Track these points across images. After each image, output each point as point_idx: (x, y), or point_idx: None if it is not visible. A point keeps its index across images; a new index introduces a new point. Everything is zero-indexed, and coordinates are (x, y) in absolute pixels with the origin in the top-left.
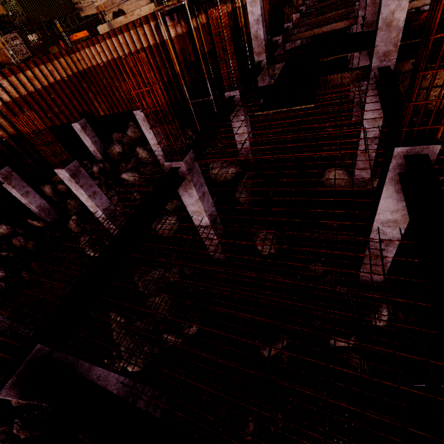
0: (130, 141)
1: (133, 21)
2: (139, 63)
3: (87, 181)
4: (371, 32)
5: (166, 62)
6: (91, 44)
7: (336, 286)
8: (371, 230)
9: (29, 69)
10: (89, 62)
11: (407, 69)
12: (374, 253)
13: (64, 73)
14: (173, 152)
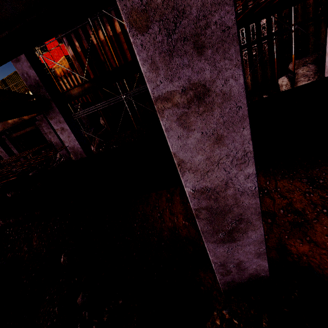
0: (103, 124)
1: None
2: None
3: None
4: None
5: None
6: None
7: None
8: None
9: None
10: None
11: None
12: None
13: None
14: None
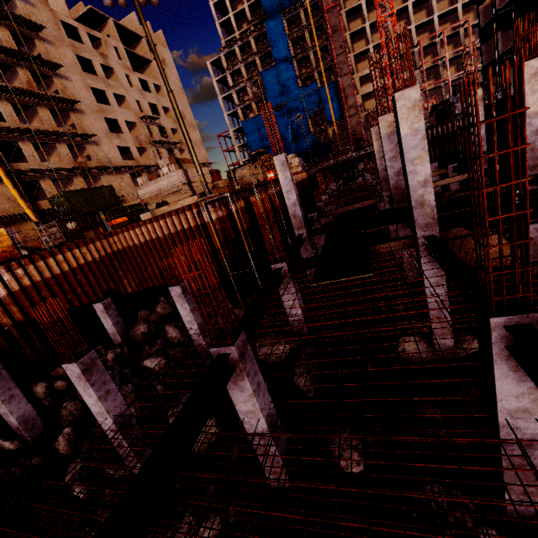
0: (159, 319)
1: (176, 209)
2: (177, 241)
3: (102, 376)
4: (402, 208)
5: (205, 240)
6: (132, 228)
7: (488, 534)
8: (498, 425)
9: (61, 253)
10: (125, 243)
11: (452, 236)
12: (516, 461)
13: (97, 255)
14: (222, 336)
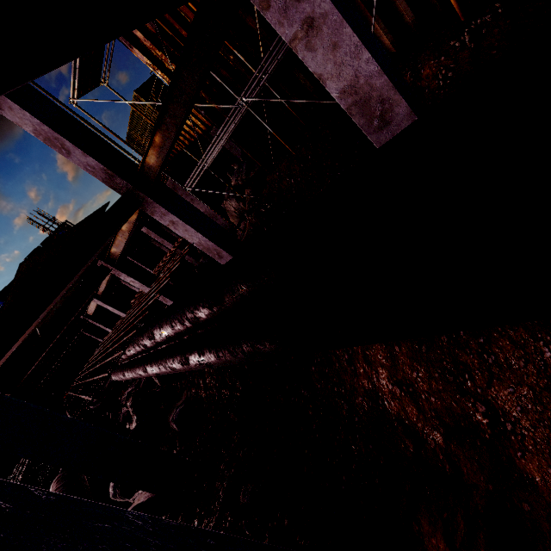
0: None
1: None
2: None
3: (156, 236)
4: None
5: None
6: None
7: None
8: None
9: None
10: None
11: None
12: None
13: None
14: None
